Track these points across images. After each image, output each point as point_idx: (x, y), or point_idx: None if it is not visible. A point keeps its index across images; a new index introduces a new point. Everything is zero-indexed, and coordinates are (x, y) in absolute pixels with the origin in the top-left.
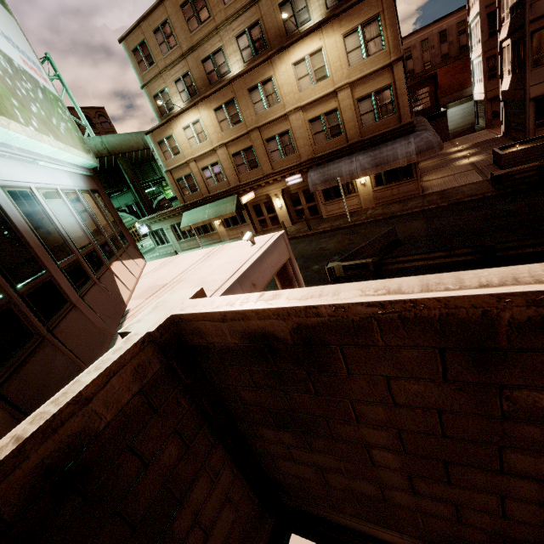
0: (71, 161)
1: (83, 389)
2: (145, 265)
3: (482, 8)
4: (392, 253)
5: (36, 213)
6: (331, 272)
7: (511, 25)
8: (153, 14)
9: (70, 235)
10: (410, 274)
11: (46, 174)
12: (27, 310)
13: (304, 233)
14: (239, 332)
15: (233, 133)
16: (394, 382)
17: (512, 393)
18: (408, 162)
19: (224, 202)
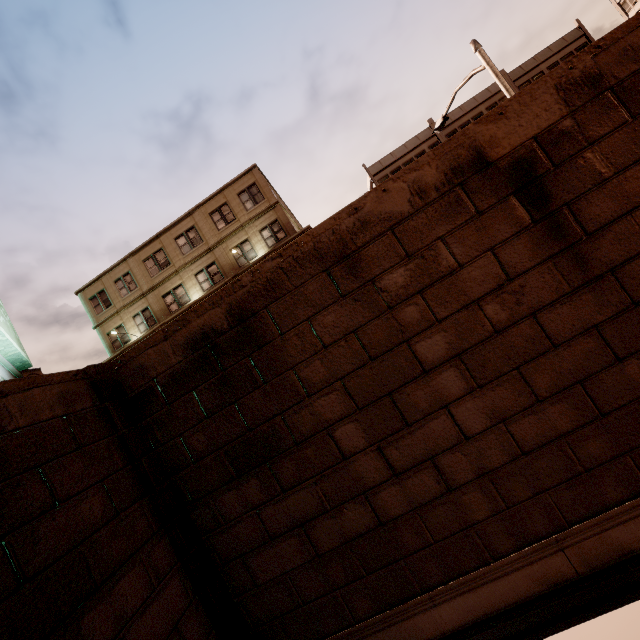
0: (2, 350)
1: (1, 382)
2: None
3: None
4: None
5: None
6: None
7: None
8: (115, 269)
9: None
10: None
11: None
12: None
13: None
14: (182, 344)
15: None
16: (315, 322)
17: (381, 283)
18: None
19: None
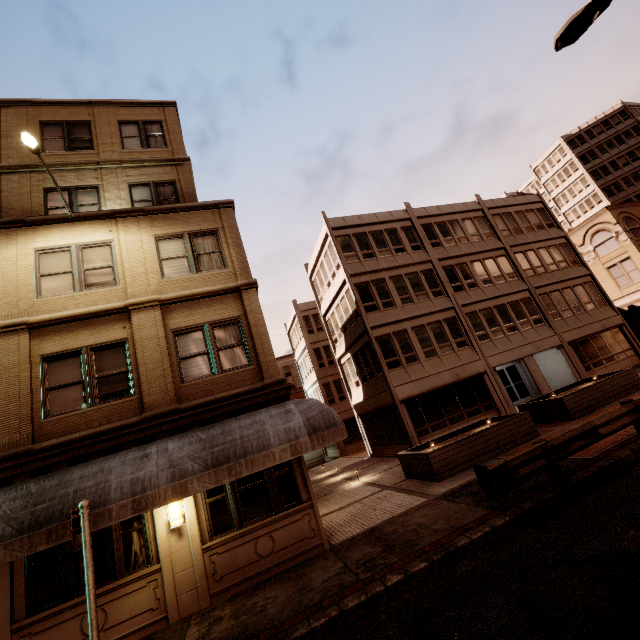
0: None
1: None
2: None
3: (308, 344)
4: None
5: None
6: None
7: (348, 339)
8: None
9: None
10: None
11: None
12: None
13: None
14: None
15: None
16: None
17: None
18: (294, 453)
19: None
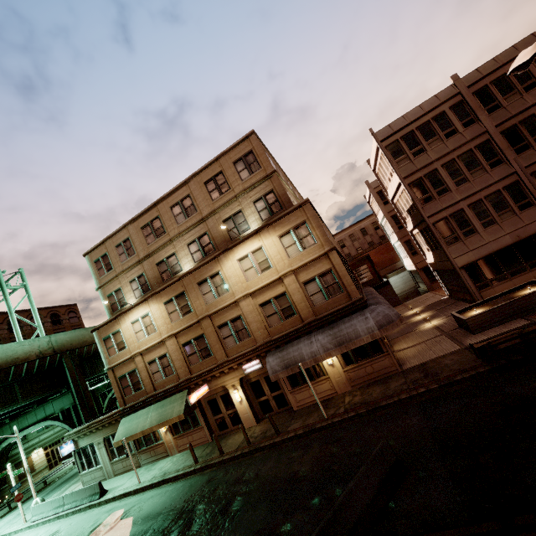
0: None
1: None
2: None
3: (385, 214)
4: (399, 492)
5: None
6: None
7: (413, 220)
8: (117, 234)
9: None
10: None
11: None
12: None
13: (271, 439)
14: None
15: (183, 323)
16: None
17: None
18: (372, 338)
19: (172, 401)
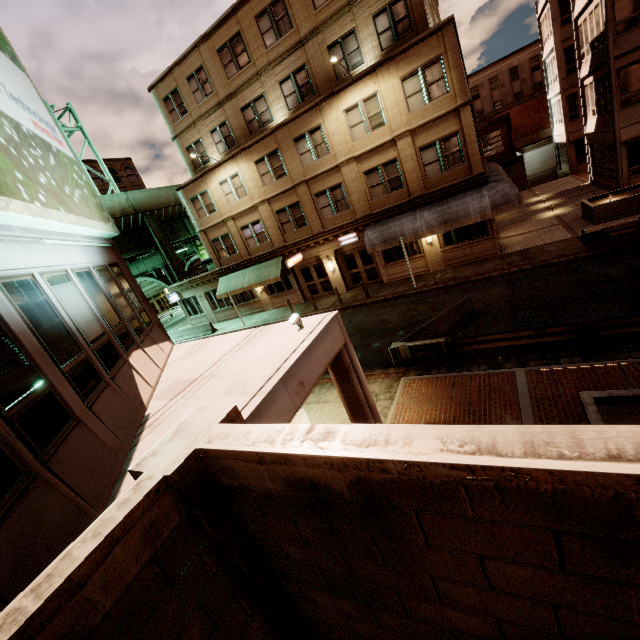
0: (86, 233)
1: (74, 571)
2: (172, 349)
3: (557, 43)
4: (468, 328)
5: (37, 306)
6: (395, 353)
7: (592, 61)
8: (186, 60)
9: (80, 327)
10: (491, 356)
11: (54, 254)
12: (16, 440)
13: (362, 301)
14: (281, 478)
15: (277, 188)
16: (491, 563)
17: None
18: (482, 218)
19: (267, 266)
